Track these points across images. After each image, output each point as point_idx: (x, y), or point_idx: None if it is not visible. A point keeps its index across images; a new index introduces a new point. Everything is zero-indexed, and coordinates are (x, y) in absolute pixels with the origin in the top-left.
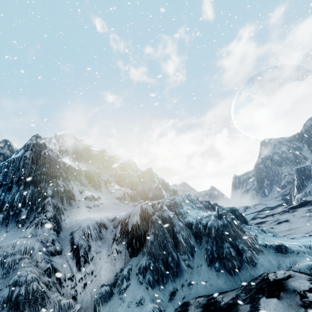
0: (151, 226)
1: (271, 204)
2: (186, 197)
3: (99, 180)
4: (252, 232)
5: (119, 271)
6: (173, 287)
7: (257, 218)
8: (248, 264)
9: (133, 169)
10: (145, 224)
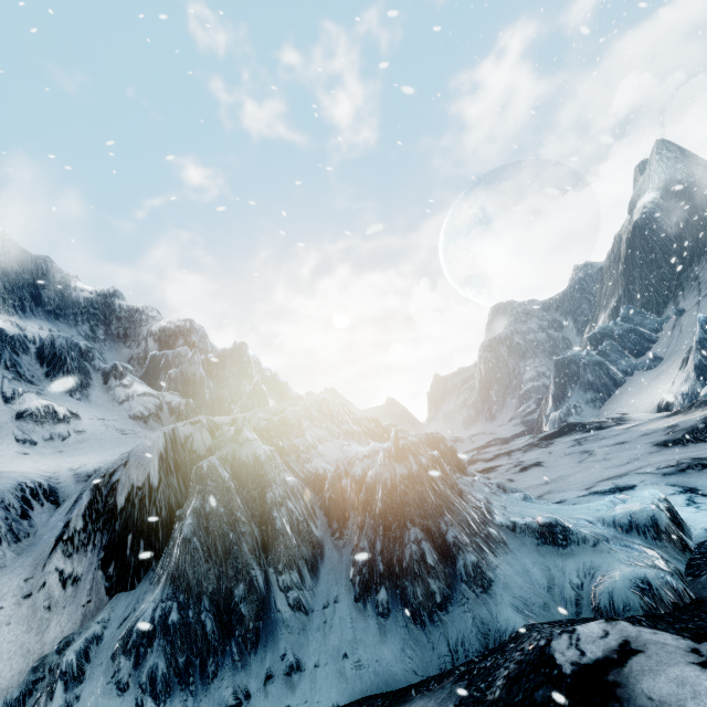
0: (193, 489)
1: (503, 433)
2: (318, 406)
3: (85, 369)
4: (478, 492)
5: (54, 648)
6: (235, 688)
7: (478, 462)
8: (471, 588)
9: (195, 346)
10: (177, 483)
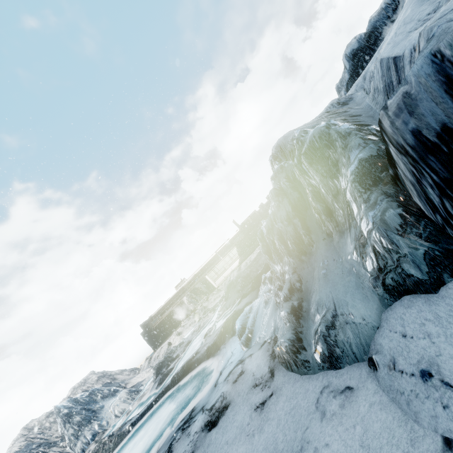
0: None
1: None
2: None
3: None
4: None
5: None
6: None
7: None
8: None
9: None
10: None
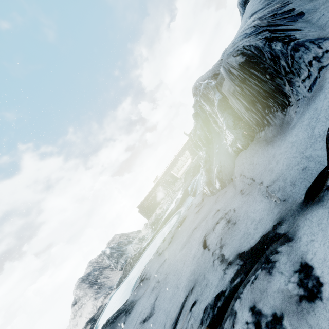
0: None
1: None
2: None
3: None
4: None
5: None
6: None
7: None
8: None
9: None
10: None
